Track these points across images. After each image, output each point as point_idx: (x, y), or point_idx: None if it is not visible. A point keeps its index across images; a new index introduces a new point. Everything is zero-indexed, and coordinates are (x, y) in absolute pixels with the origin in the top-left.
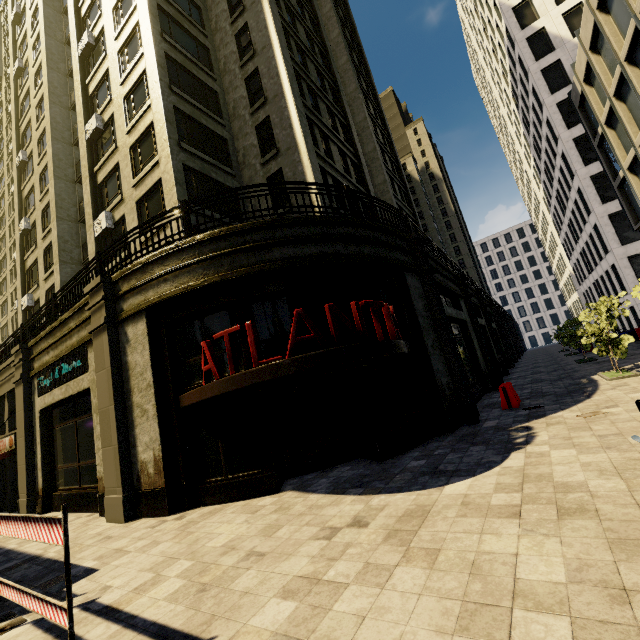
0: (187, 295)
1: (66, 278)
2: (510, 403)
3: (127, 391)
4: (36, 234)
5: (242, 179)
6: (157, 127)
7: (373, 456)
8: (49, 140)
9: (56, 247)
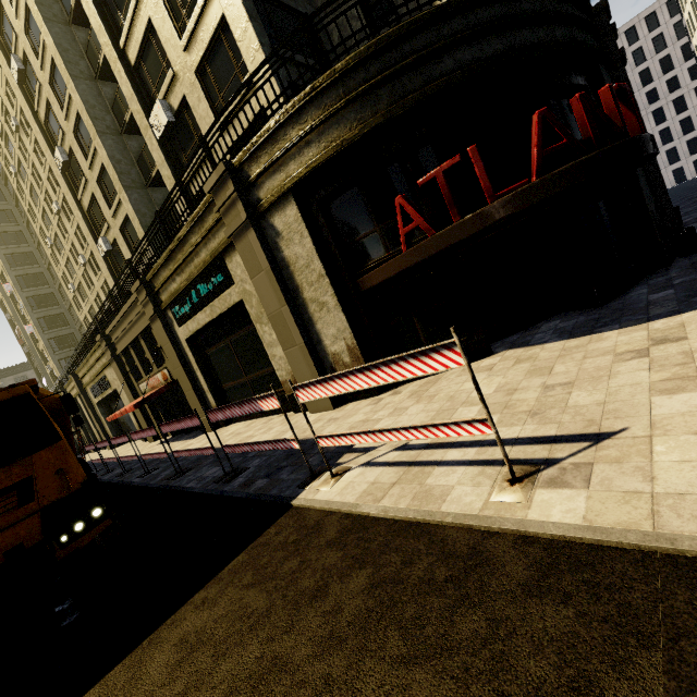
0: (340, 156)
1: (138, 206)
2: None
3: (294, 289)
4: (78, 165)
5: None
6: None
7: (585, 305)
8: (41, 24)
9: (112, 171)
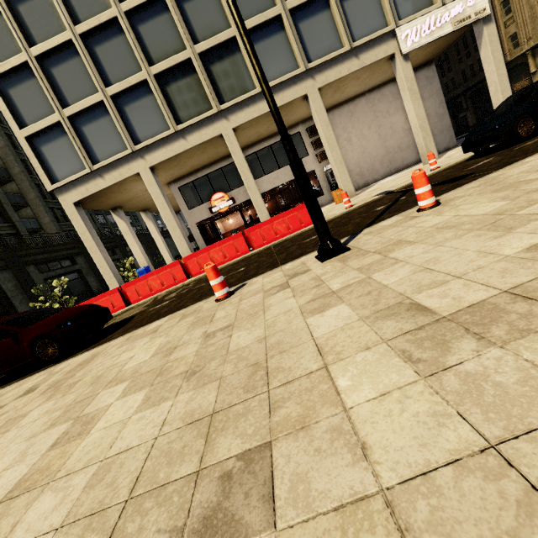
0: None
1: None
2: None
3: None
4: None
5: None
6: None
7: None
8: None
9: None
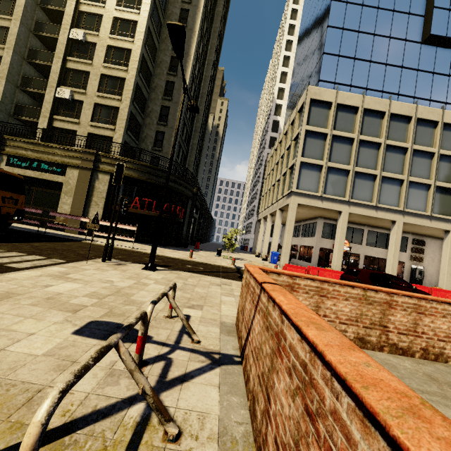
0: (129, 177)
1: (6, 91)
2: (197, 247)
3: (91, 194)
4: None
5: (145, 120)
6: (127, 87)
7: (160, 244)
8: None
9: (6, 68)
